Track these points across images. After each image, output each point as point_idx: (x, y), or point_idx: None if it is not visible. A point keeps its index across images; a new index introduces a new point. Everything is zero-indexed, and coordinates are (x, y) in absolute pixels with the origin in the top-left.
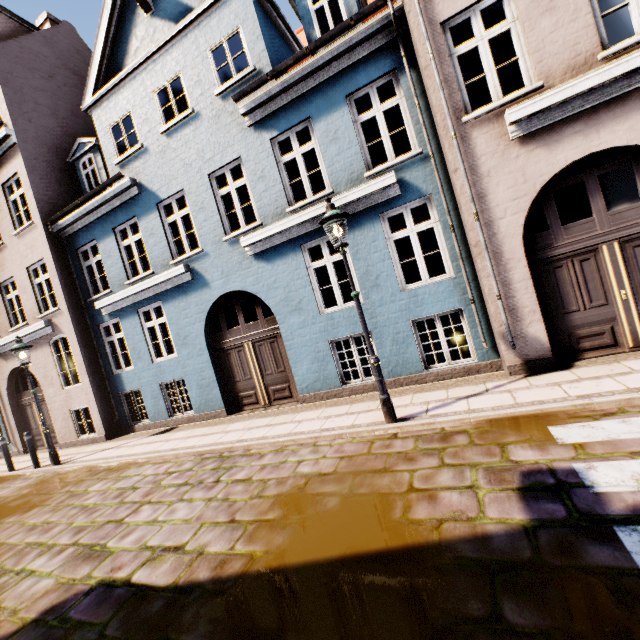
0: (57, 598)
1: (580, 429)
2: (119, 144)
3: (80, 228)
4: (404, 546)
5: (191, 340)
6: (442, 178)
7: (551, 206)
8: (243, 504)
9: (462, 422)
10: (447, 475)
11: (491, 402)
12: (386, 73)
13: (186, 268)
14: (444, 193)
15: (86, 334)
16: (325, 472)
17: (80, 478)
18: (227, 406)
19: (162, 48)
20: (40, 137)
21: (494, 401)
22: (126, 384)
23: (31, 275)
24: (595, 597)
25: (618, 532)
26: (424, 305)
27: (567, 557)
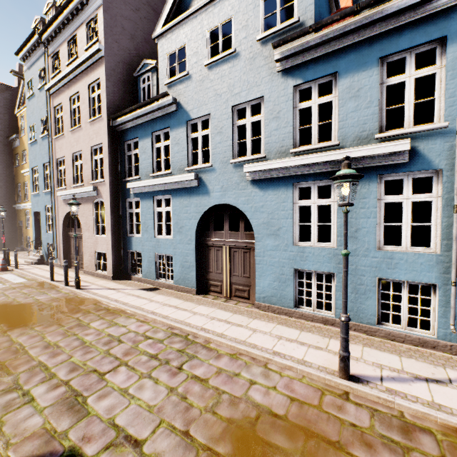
0: (38, 448)
1: None
2: (171, 69)
3: (130, 127)
4: None
5: (185, 230)
6: None
7: None
8: (198, 414)
9: (426, 416)
10: None
11: None
12: (433, 40)
13: (195, 176)
14: None
15: (116, 203)
16: (276, 412)
17: (88, 309)
18: (198, 287)
19: None
20: (120, 54)
21: None
22: (133, 246)
23: (92, 152)
24: None
25: None
26: (396, 269)
27: None
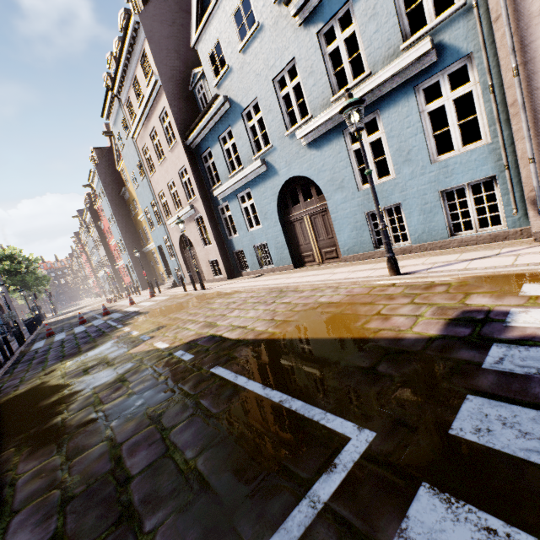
0: (195, 337)
1: None
2: (216, 68)
3: (200, 140)
4: (350, 338)
5: (269, 215)
6: (487, 29)
7: None
8: (280, 313)
9: (451, 277)
10: (407, 308)
11: (489, 263)
12: None
13: (262, 162)
14: (486, 48)
15: (211, 213)
16: (332, 302)
17: (212, 297)
18: (294, 262)
19: None
20: (173, 76)
21: (493, 263)
22: (235, 246)
23: (180, 176)
24: (436, 369)
25: (493, 346)
26: (454, 175)
27: (441, 353)
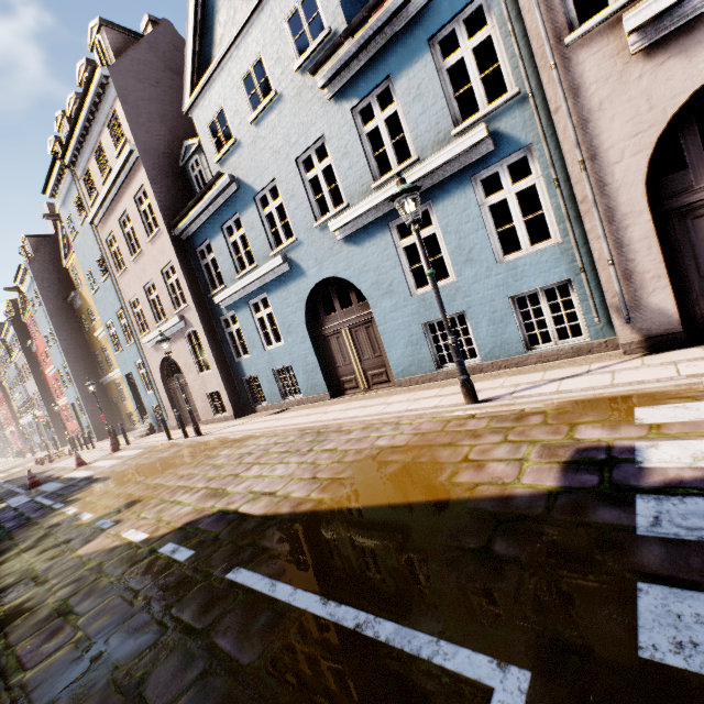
0: (193, 517)
1: (670, 410)
2: (218, 141)
3: (195, 229)
4: (437, 500)
5: (294, 328)
6: (545, 121)
7: (692, 135)
8: (325, 467)
9: (544, 403)
10: (503, 450)
11: (584, 383)
12: None
13: (283, 259)
14: (546, 140)
15: (211, 327)
16: (397, 445)
17: (214, 446)
18: (330, 390)
19: (242, 30)
20: (156, 147)
21: (588, 382)
22: (246, 370)
23: (165, 277)
24: (578, 543)
25: (637, 499)
26: (524, 278)
27: (573, 515)
